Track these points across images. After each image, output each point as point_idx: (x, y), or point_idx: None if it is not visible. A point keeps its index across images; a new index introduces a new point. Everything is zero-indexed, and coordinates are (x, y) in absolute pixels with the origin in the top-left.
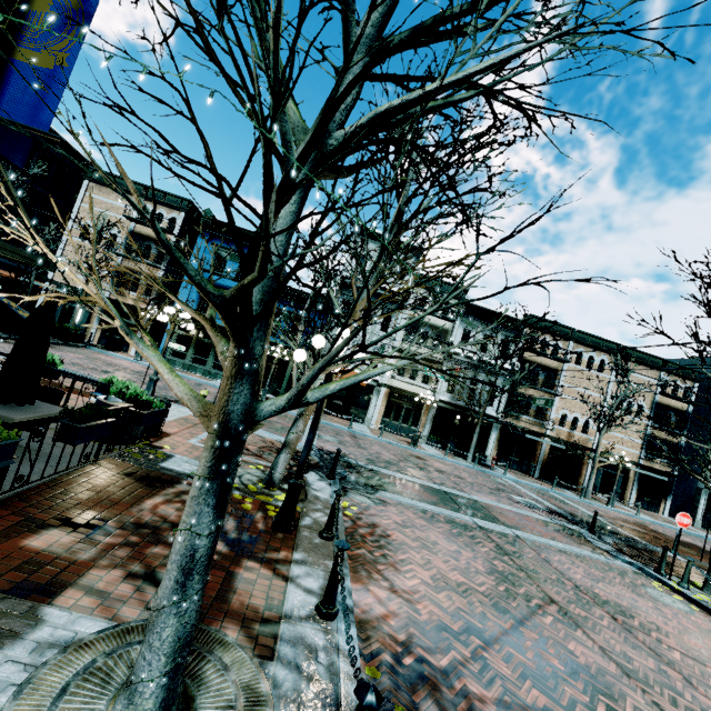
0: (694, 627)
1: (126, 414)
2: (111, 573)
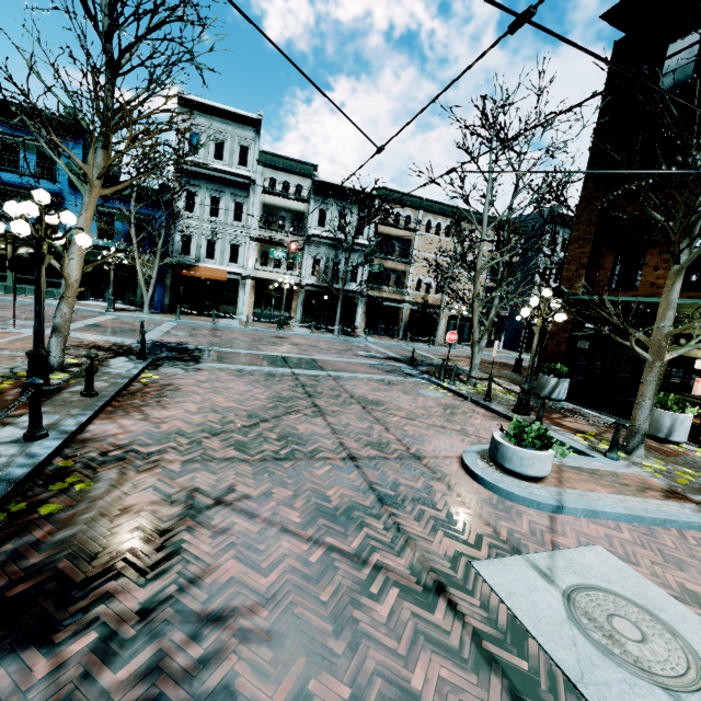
0: (435, 404)
1: None
2: None
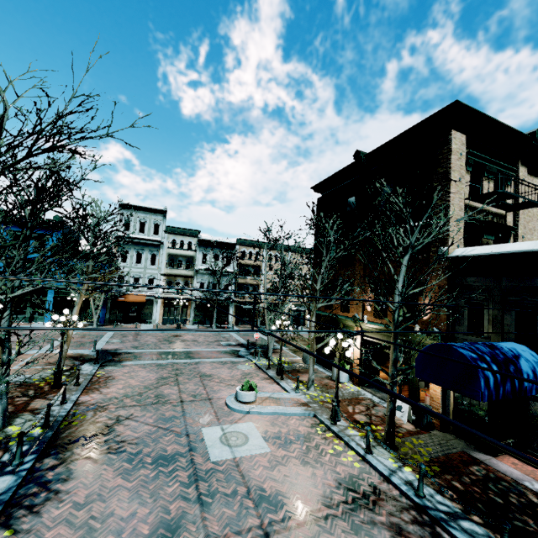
0: (240, 373)
1: None
2: None
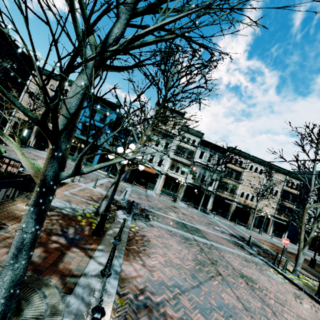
0: (284, 289)
1: (31, 178)
2: (2, 250)
